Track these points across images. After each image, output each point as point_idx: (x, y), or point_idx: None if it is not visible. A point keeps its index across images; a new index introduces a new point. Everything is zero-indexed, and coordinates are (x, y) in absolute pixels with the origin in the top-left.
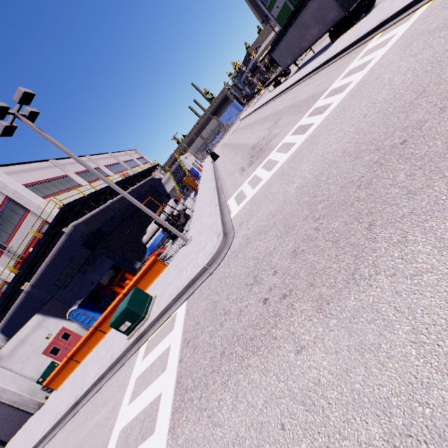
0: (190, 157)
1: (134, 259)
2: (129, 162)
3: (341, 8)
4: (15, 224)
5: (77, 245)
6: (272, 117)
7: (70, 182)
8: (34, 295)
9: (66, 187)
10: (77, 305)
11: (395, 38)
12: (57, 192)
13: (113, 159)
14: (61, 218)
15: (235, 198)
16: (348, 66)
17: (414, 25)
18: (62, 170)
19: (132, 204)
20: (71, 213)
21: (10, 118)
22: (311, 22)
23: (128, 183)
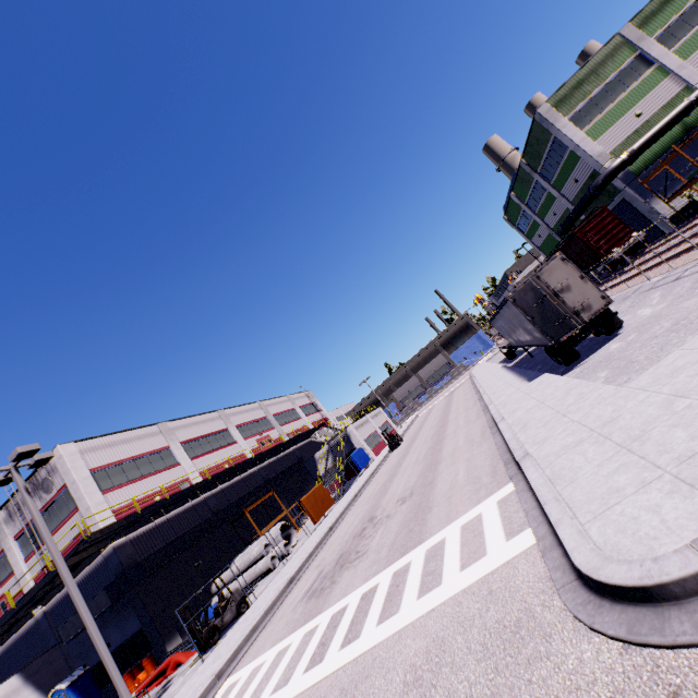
0: (372, 421)
1: (174, 627)
2: (285, 413)
3: (543, 335)
4: (62, 519)
5: (110, 575)
6: (427, 464)
7: (166, 458)
8: (42, 628)
9: (154, 468)
10: (69, 681)
11: (467, 578)
12: (133, 480)
13: (259, 412)
14: (88, 544)
15: (220, 696)
16: (461, 513)
17: (479, 593)
18: (166, 439)
19: (235, 504)
20: (110, 534)
21: (6, 471)
22: (515, 324)
23: (250, 463)
